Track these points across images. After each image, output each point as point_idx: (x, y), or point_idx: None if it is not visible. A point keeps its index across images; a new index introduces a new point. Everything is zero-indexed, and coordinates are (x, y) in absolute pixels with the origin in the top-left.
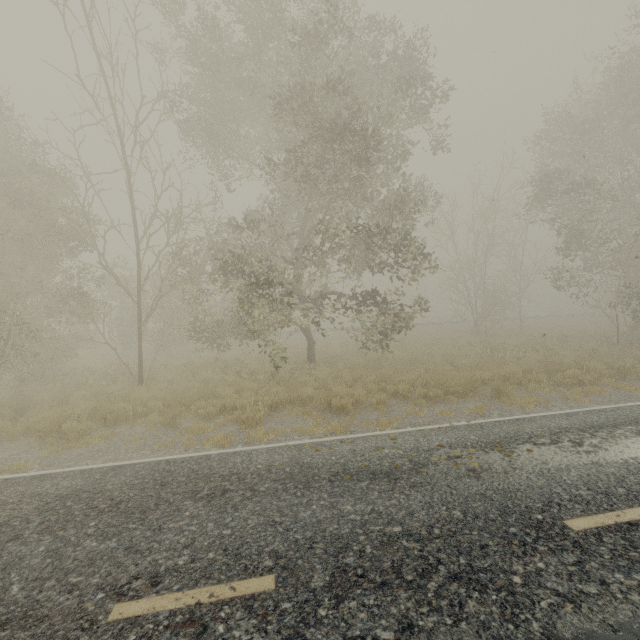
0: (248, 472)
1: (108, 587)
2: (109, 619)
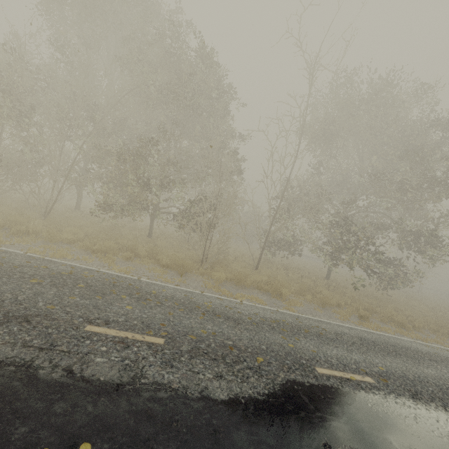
0: (425, 352)
1: None
2: None
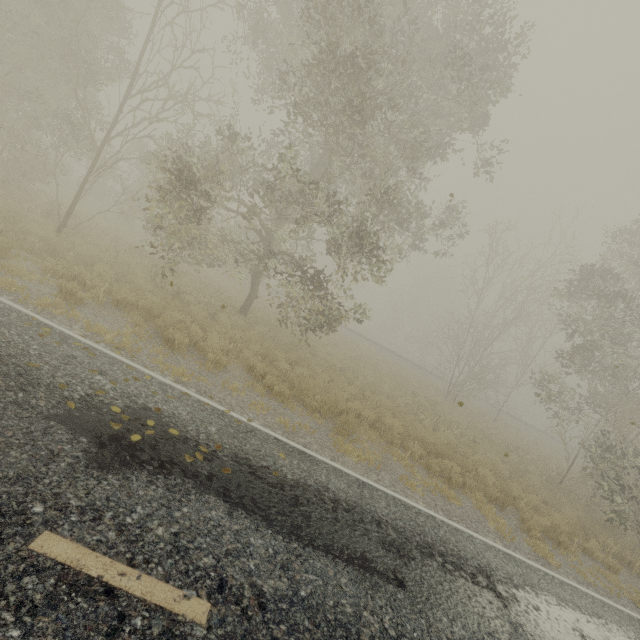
0: None
1: None
2: None
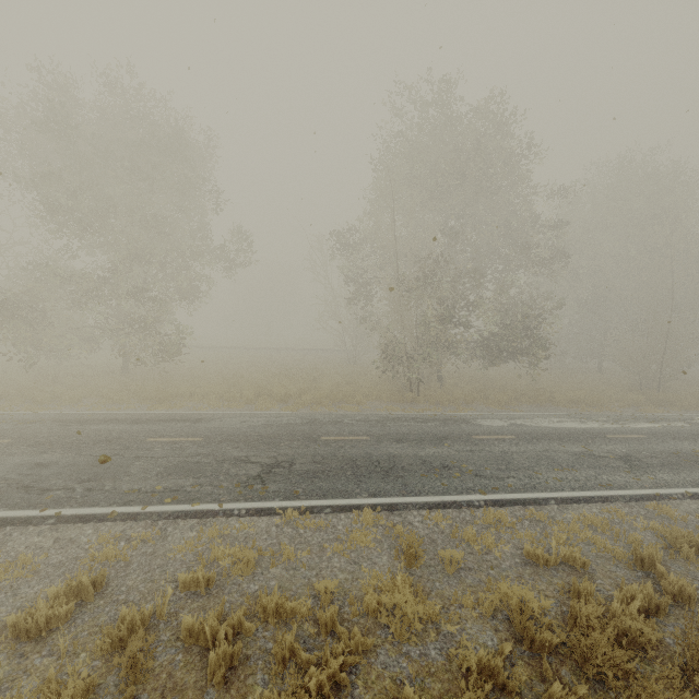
0: None
1: None
2: None
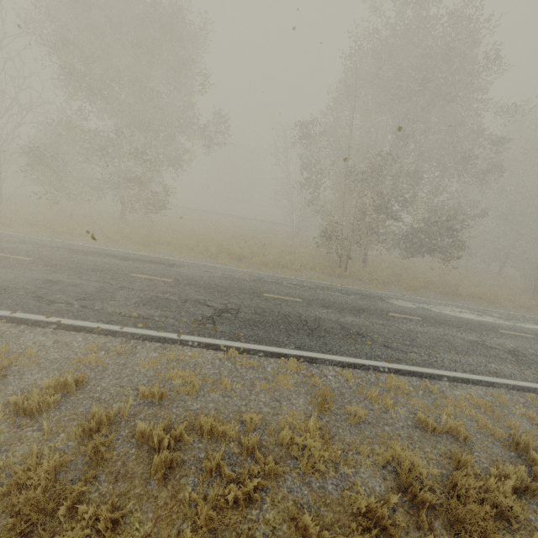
0: None
1: None
2: None
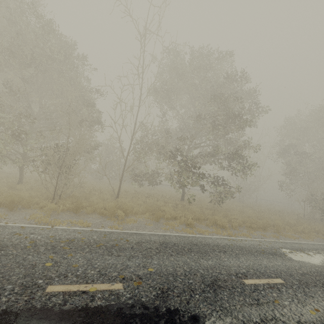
0: (222, 245)
1: (232, 275)
2: (246, 283)
